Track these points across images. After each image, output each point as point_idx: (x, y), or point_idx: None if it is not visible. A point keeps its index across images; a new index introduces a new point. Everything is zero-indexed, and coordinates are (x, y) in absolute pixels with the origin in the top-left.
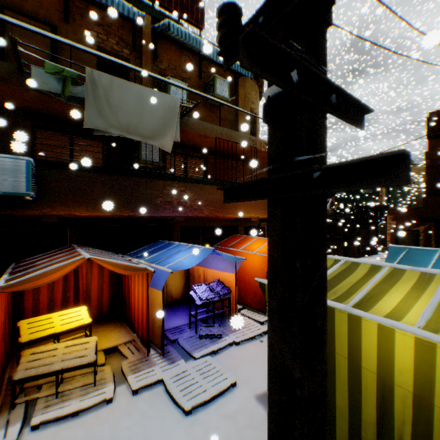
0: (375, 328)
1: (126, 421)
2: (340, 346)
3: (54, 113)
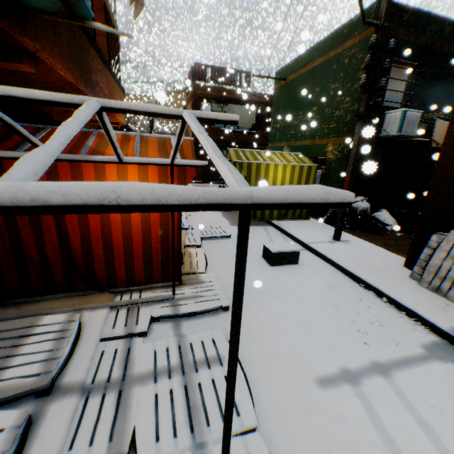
0: (291, 167)
1: (222, 250)
2: (279, 178)
3: None
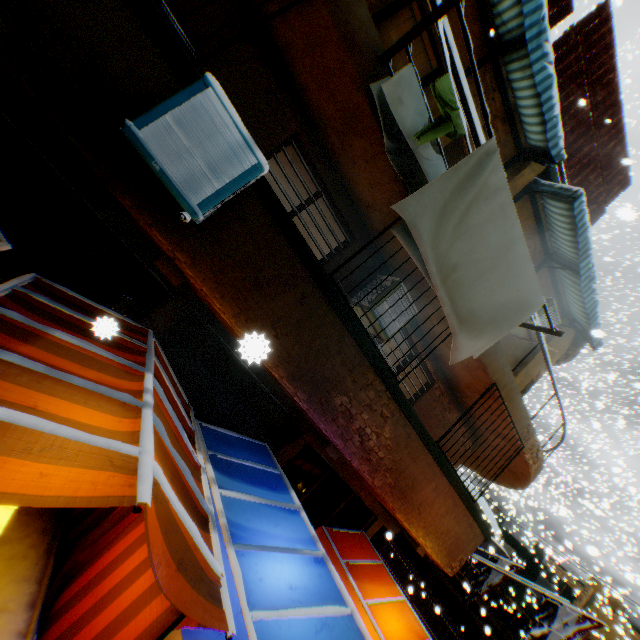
0: None
1: None
2: None
3: (338, 148)
